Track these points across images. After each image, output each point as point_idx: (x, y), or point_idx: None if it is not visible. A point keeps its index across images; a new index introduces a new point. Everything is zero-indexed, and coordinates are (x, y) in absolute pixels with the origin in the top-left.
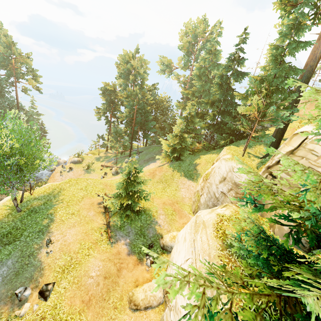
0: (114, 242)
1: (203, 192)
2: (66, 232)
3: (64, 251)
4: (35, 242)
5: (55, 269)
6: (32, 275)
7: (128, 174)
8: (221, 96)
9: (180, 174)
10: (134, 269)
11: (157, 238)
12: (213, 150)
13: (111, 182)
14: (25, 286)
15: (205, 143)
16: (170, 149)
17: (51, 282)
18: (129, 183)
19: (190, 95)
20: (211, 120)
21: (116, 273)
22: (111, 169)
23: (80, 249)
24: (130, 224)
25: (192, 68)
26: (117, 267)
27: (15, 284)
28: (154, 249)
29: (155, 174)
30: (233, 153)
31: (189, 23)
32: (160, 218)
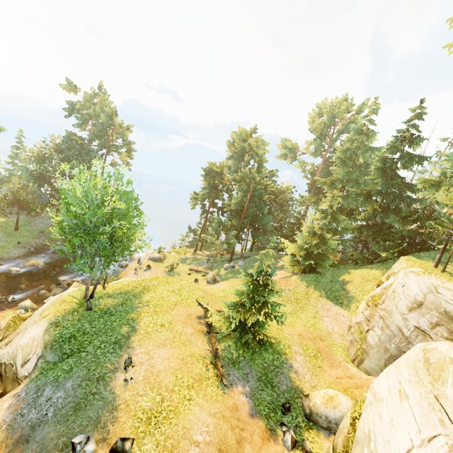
0: (226, 386)
1: (371, 325)
2: (153, 353)
3: (152, 383)
4: (108, 359)
5: (136, 413)
6: (99, 416)
7: (258, 273)
8: (384, 185)
9: (319, 294)
10: (262, 447)
11: (294, 396)
12: (368, 265)
13: (211, 290)
14: (88, 434)
15: (354, 252)
16: (302, 254)
17: (128, 437)
18: (257, 288)
19: (328, 184)
20: (363, 219)
21: (236, 446)
22: (203, 276)
23: (176, 385)
24: (251, 360)
25: (325, 154)
26: (235, 434)
27: (72, 426)
28: (293, 416)
29: (279, 287)
30: (422, 266)
31: (324, 103)
32: (296, 359)
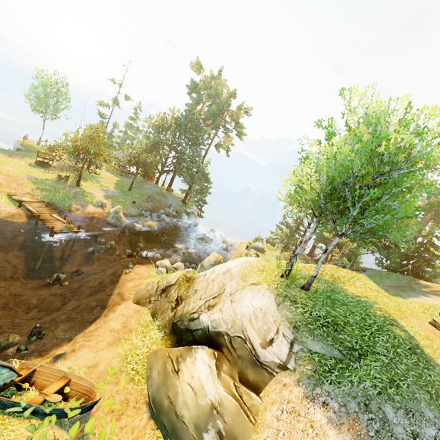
0: None
1: None
2: None
3: None
4: (435, 379)
5: None
6: None
7: None
8: None
9: None
10: None
11: None
12: None
13: None
14: None
15: None
16: None
17: None
18: None
19: None
20: None
21: None
22: None
23: None
24: None
25: None
26: None
27: None
28: None
29: None
30: None
31: None
32: None
